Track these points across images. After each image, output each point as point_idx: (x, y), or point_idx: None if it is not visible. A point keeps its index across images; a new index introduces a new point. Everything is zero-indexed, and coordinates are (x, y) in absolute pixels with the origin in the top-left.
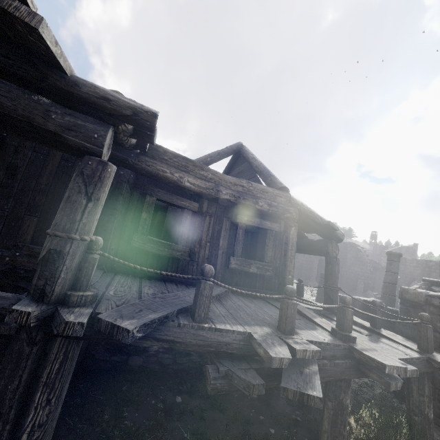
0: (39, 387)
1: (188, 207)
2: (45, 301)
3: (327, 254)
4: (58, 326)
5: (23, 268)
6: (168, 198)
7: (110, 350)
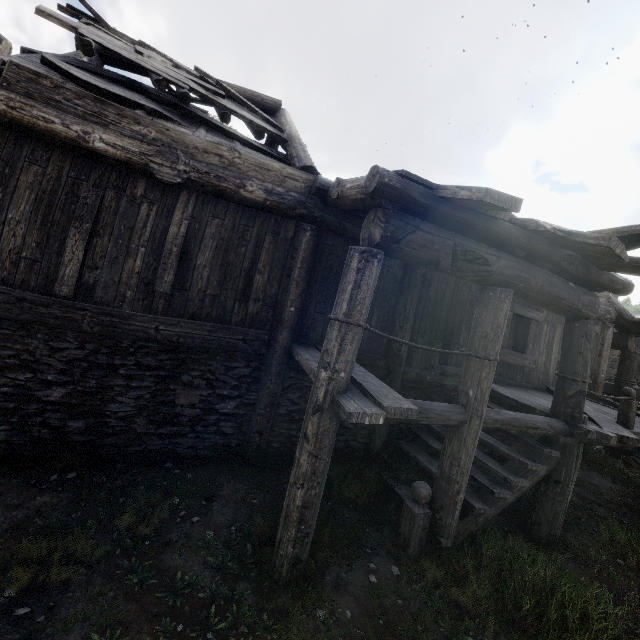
0: (575, 470)
1: (535, 319)
2: (579, 423)
3: (625, 348)
4: (605, 438)
5: (436, 384)
6: (521, 311)
7: (482, 444)
